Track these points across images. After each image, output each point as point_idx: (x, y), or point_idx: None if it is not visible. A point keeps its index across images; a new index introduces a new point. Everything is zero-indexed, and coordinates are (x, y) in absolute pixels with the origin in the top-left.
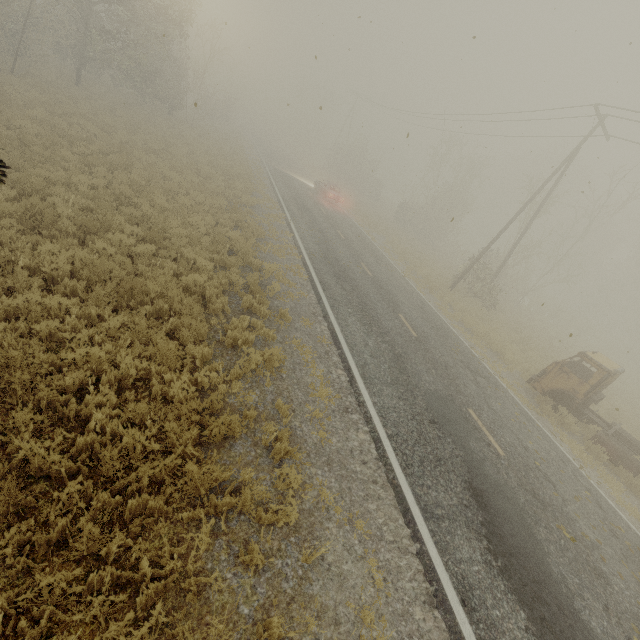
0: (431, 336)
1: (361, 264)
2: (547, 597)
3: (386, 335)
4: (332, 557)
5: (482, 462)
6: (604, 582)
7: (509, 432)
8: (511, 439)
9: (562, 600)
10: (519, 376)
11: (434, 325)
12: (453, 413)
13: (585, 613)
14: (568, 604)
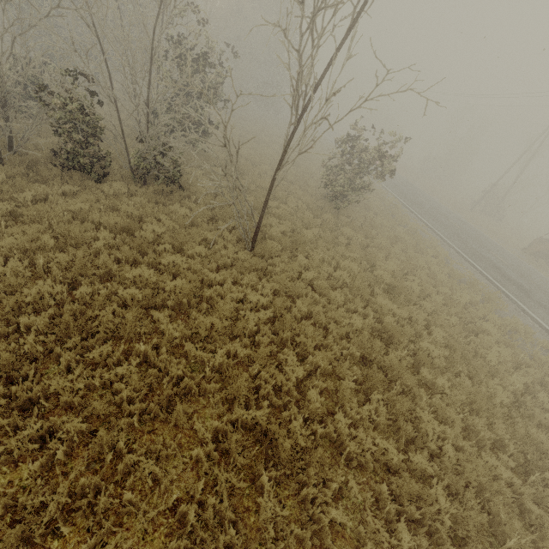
0: (467, 229)
1: (419, 197)
2: (522, 287)
3: (447, 226)
4: (456, 267)
5: (498, 263)
6: (545, 292)
7: (510, 261)
8: (511, 262)
9: (527, 288)
10: (517, 250)
11: (466, 225)
12: (484, 251)
13: (535, 292)
14: (529, 289)
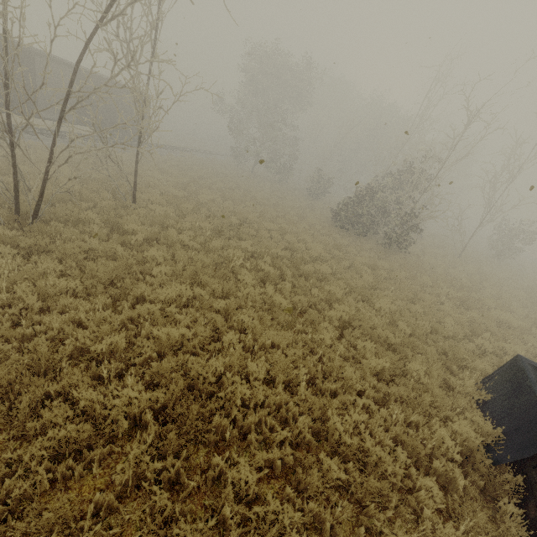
0: None
1: None
2: None
3: None
4: None
5: None
6: None
7: None
8: None
9: None
10: None
11: None
12: None
13: None
14: None
